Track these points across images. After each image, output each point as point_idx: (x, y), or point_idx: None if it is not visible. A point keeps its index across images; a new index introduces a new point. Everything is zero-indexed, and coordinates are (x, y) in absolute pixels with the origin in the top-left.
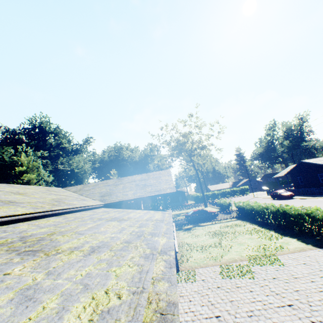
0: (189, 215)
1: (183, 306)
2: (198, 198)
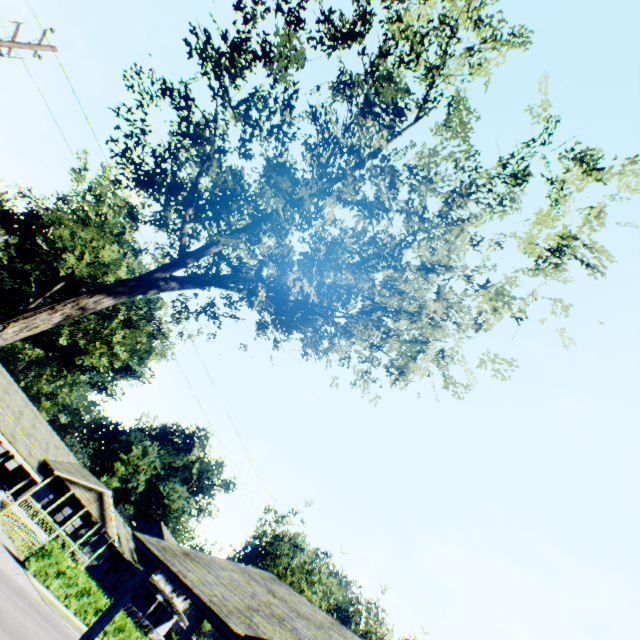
0: None
1: None
2: None
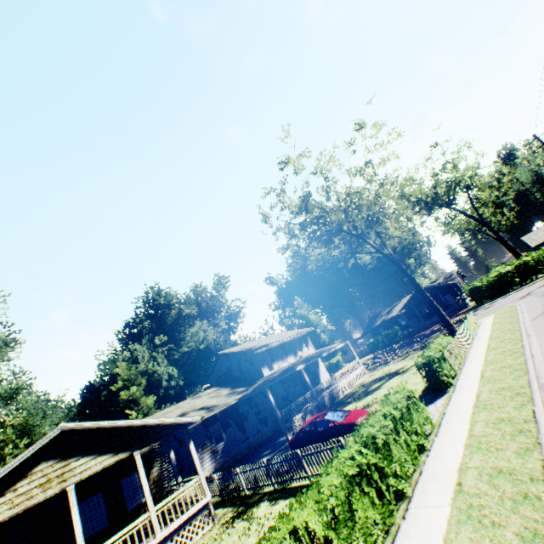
0: (291, 442)
1: None
2: (478, 291)
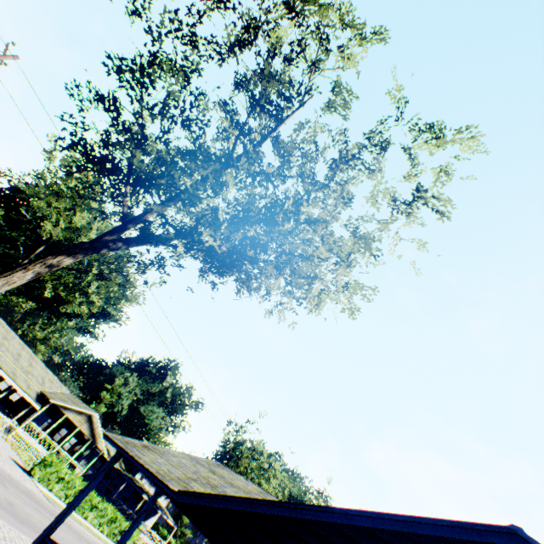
0: None
1: None
2: None
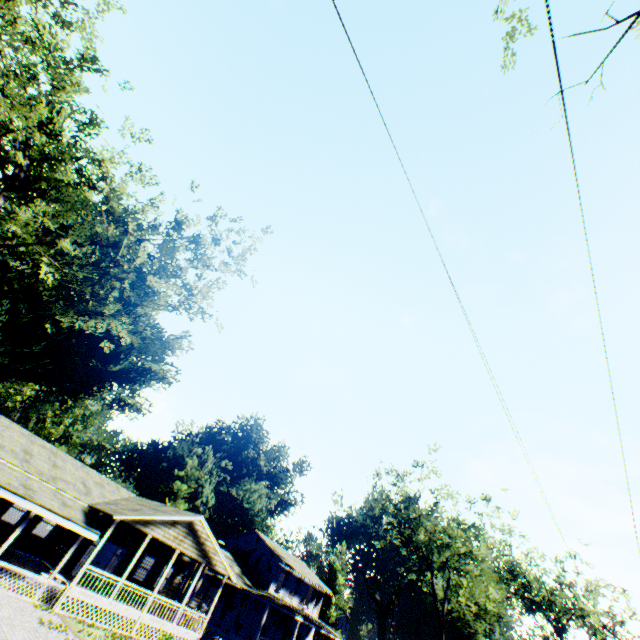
0: None
1: None
2: None
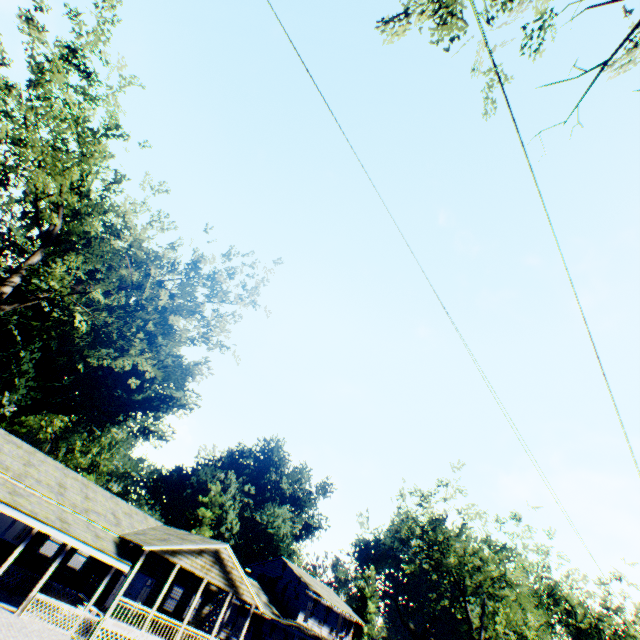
0: None
1: (39, 625)
2: None
